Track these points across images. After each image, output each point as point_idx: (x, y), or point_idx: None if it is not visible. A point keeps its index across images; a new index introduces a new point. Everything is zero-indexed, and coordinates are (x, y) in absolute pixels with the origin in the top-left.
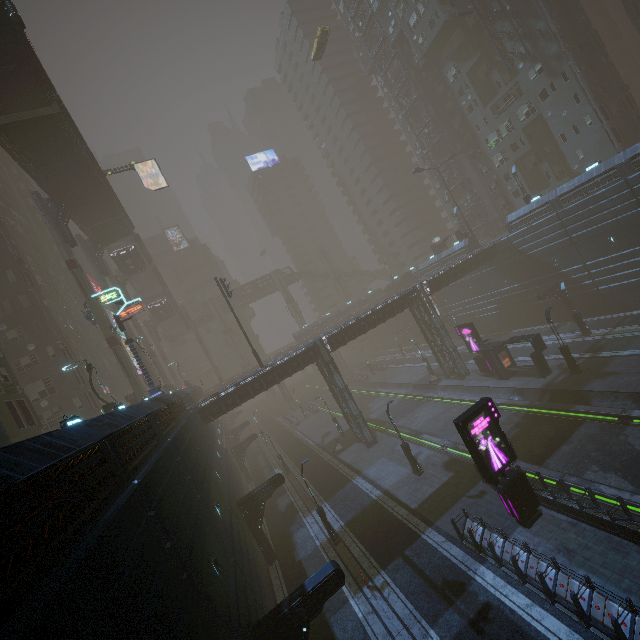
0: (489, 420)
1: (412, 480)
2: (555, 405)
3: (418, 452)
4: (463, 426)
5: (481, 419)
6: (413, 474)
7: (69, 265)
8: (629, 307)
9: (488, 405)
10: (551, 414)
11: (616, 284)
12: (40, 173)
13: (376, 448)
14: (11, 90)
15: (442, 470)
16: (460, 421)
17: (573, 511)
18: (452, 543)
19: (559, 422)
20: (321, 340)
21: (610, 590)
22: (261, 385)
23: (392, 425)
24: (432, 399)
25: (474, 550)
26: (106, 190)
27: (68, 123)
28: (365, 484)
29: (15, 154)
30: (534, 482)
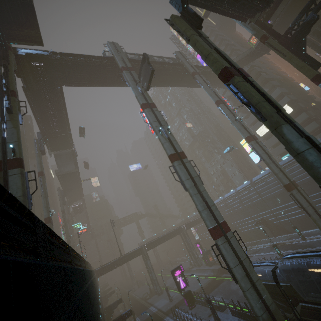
0: (181, 271)
1: (168, 304)
2: (218, 275)
3: (174, 294)
4: (172, 272)
5: (178, 271)
6: (169, 302)
7: (62, 212)
8: (253, 239)
9: (180, 266)
10: (218, 278)
11: (247, 230)
12: (64, 183)
13: (161, 295)
14: (67, 166)
15: (178, 299)
16: (171, 270)
17: (201, 302)
18: (171, 318)
19: (219, 281)
20: (144, 245)
21: (199, 319)
22: (120, 262)
23: (170, 287)
24: (188, 276)
25: (175, 318)
26: (80, 186)
27: (77, 171)
28: (153, 308)
29: (60, 179)
30: (195, 295)
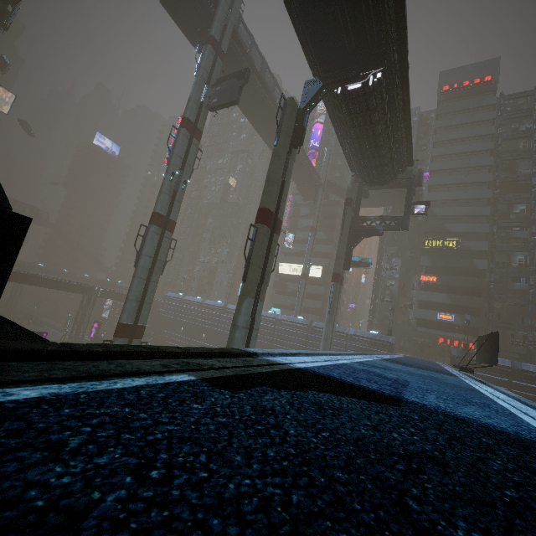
0: None
1: None
2: None
3: None
4: None
5: None
6: None
7: None
8: None
9: (44, 334)
10: None
11: None
12: None
13: None
14: None
15: None
16: None
17: None
18: None
19: None
20: None
21: None
22: None
23: None
24: None
25: None
26: None
27: None
28: None
29: None
30: None
